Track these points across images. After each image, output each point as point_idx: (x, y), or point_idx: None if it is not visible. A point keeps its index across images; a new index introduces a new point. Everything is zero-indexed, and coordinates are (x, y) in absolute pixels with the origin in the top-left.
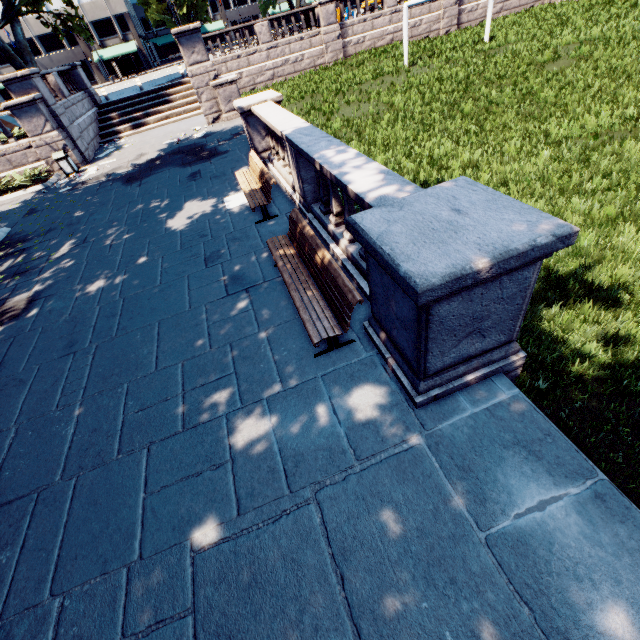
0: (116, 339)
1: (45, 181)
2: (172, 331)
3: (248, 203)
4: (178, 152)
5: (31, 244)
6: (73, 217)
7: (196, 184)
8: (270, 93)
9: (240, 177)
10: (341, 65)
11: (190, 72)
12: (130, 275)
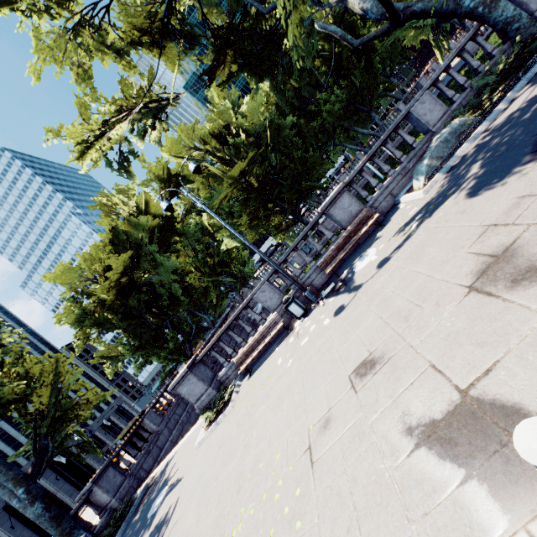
0: None
1: None
2: None
3: None
4: None
5: None
6: None
7: None
8: None
9: None
10: None
11: None
12: None
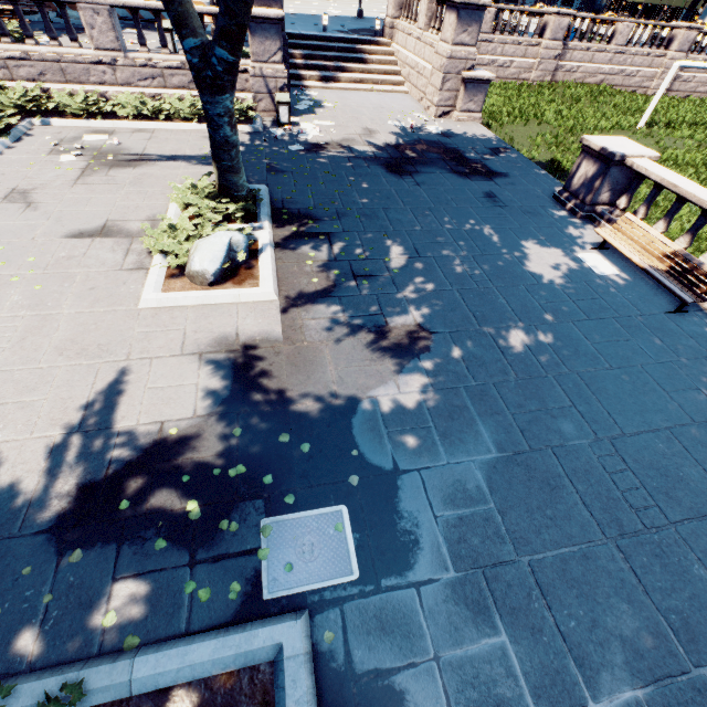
0: (630, 439)
1: (248, 120)
2: (703, 451)
3: (621, 275)
4: (428, 147)
5: (331, 228)
6: (358, 203)
7: (510, 214)
8: (638, 146)
9: (615, 241)
10: (549, 90)
11: (450, 52)
12: (550, 337)
